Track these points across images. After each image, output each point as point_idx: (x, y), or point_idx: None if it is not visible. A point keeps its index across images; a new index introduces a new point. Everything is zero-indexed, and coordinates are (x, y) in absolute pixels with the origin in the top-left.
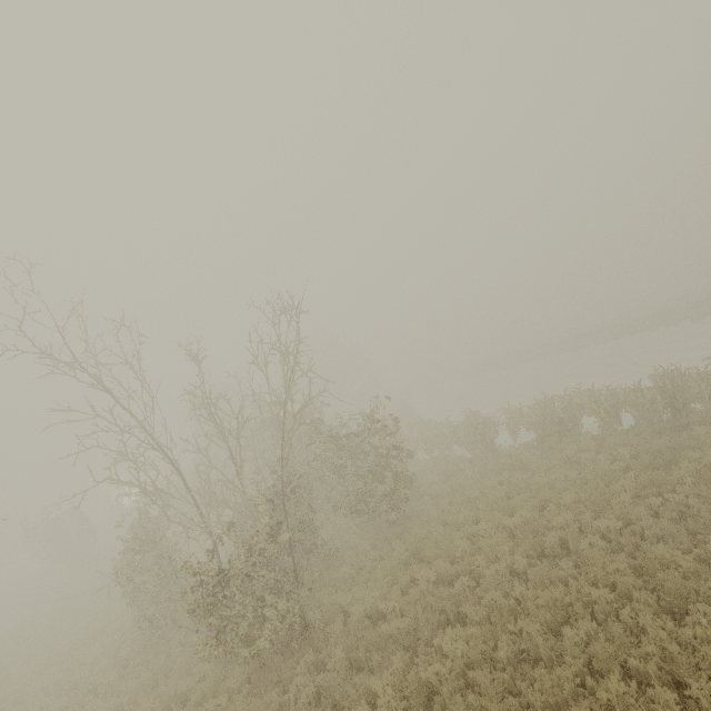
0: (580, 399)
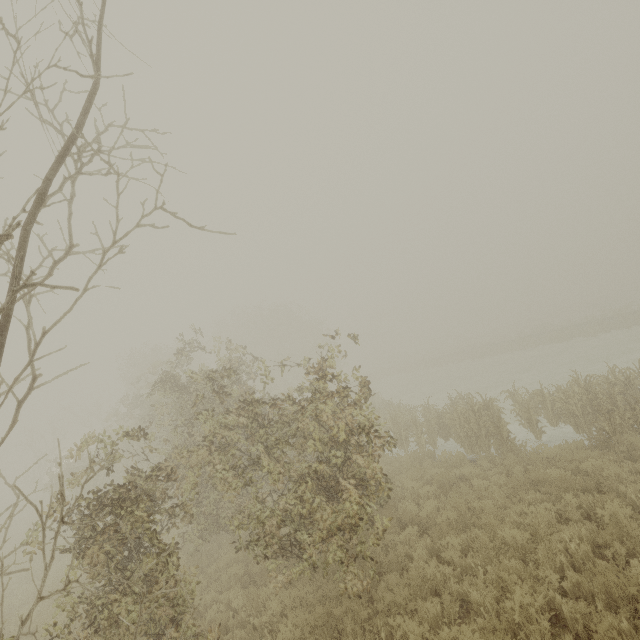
0: None
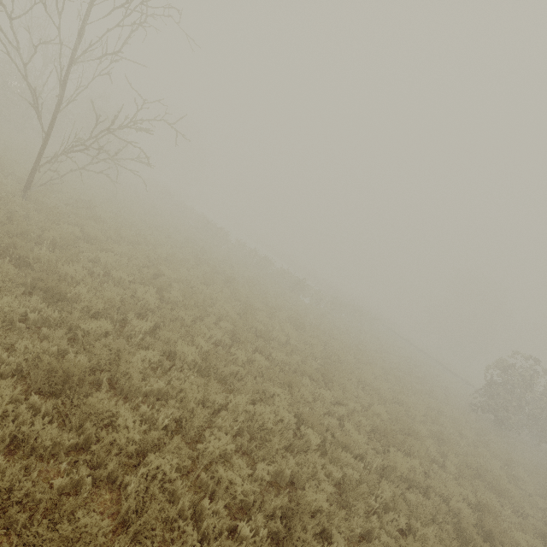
0: None
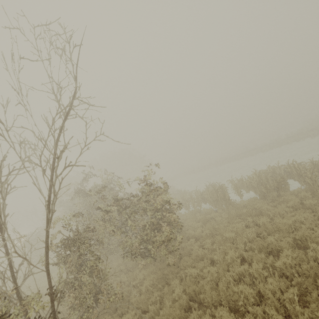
0: (279, 170)
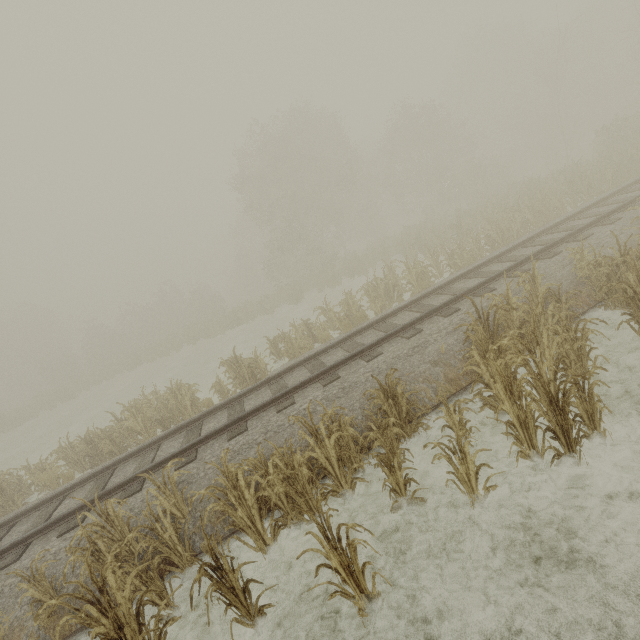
0: None
